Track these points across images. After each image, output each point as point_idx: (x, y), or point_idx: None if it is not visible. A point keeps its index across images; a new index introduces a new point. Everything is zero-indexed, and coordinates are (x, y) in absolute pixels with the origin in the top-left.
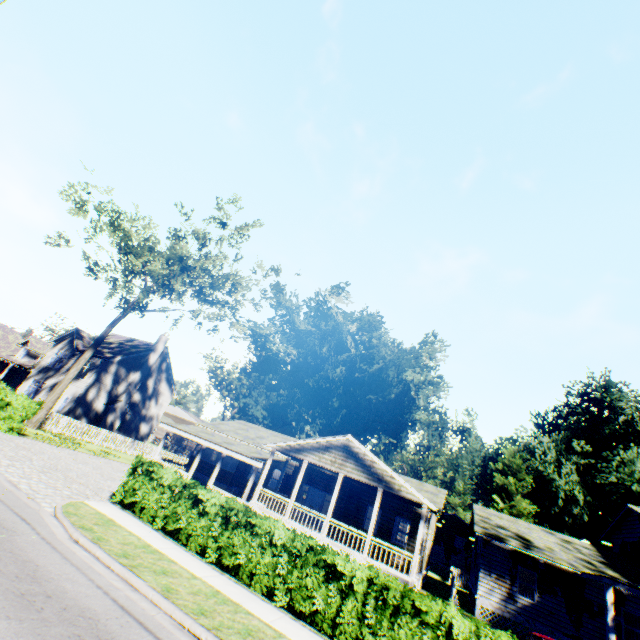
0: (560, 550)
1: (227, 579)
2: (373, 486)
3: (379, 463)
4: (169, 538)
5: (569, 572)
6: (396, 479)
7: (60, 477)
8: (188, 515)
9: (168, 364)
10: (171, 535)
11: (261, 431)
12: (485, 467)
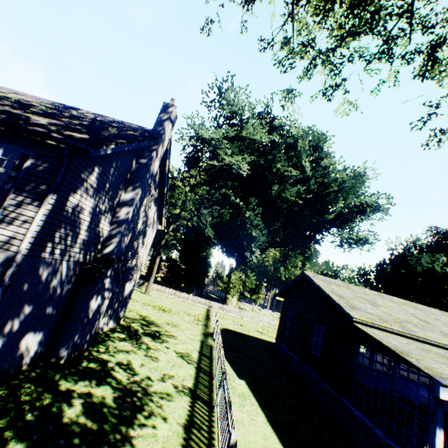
0: None
1: None
2: None
3: None
4: None
5: None
6: None
7: None
8: None
9: (164, 172)
10: None
11: (372, 296)
12: (379, 272)
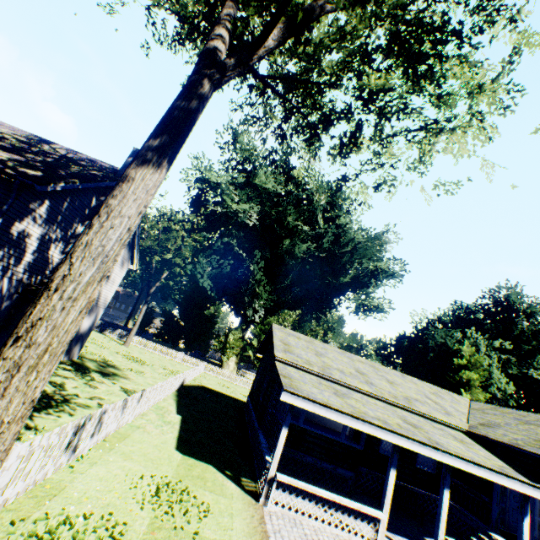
0: None
1: None
2: None
3: None
4: None
5: None
6: None
7: None
8: None
9: None
10: None
11: (329, 351)
12: (397, 345)
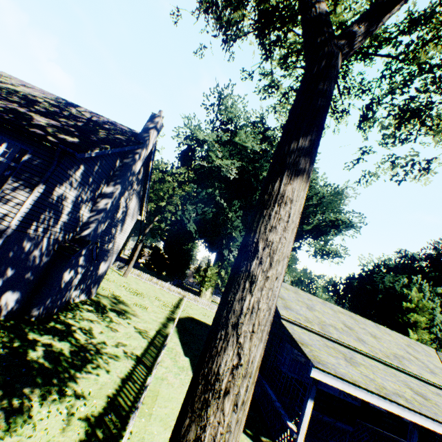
0: None
1: None
2: None
3: None
4: None
5: None
6: None
7: None
8: None
9: (147, 170)
10: None
11: (314, 302)
12: (347, 284)
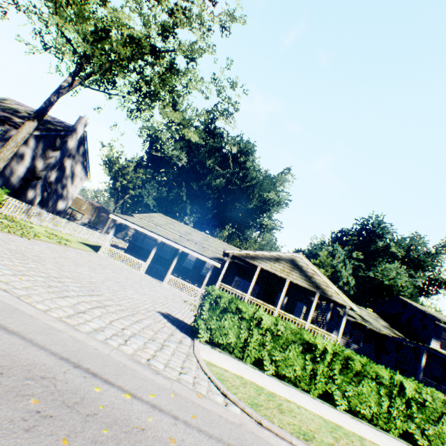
0: (374, 321)
1: (374, 430)
2: (306, 289)
3: (322, 277)
4: (287, 384)
5: (380, 333)
6: (329, 288)
7: (120, 310)
8: (300, 361)
9: (85, 149)
10: (272, 374)
11: (182, 226)
12: None
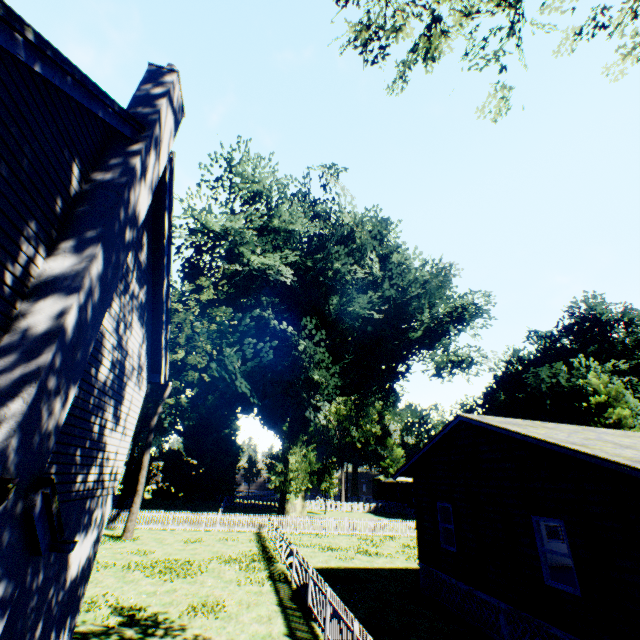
0: None
1: None
2: None
3: None
4: None
5: None
6: None
7: None
8: None
9: (159, 240)
10: None
11: (590, 433)
12: (490, 403)
